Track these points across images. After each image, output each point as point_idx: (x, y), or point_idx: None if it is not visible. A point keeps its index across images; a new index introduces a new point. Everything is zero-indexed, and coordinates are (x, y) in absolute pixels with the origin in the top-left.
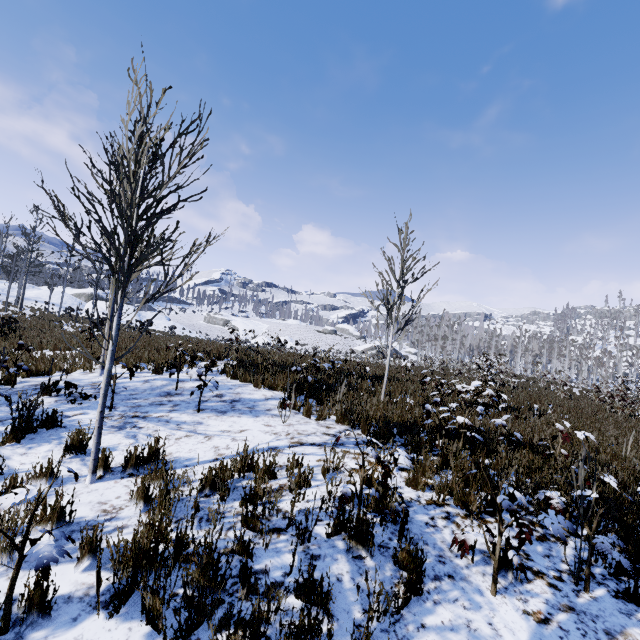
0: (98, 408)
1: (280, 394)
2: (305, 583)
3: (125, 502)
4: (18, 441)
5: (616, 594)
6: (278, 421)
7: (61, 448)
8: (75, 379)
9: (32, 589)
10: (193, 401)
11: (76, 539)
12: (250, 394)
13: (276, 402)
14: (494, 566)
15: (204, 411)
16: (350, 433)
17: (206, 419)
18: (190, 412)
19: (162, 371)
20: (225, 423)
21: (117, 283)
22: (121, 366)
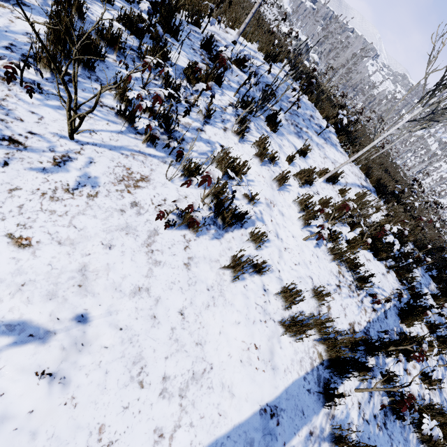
0: (352, 158)
1: (331, 128)
2: (397, 256)
3: (339, 201)
4: (274, 131)
5: (428, 274)
6: (346, 160)
7: (291, 146)
8: (226, 40)
9: (359, 239)
10: (306, 118)
11: (342, 217)
12: (322, 122)
13: (334, 137)
14: (423, 265)
15: (319, 135)
16: (367, 181)
17: (324, 145)
18: (315, 134)
19: (270, 61)
20: (332, 153)
21: (430, 107)
22: (241, 34)
